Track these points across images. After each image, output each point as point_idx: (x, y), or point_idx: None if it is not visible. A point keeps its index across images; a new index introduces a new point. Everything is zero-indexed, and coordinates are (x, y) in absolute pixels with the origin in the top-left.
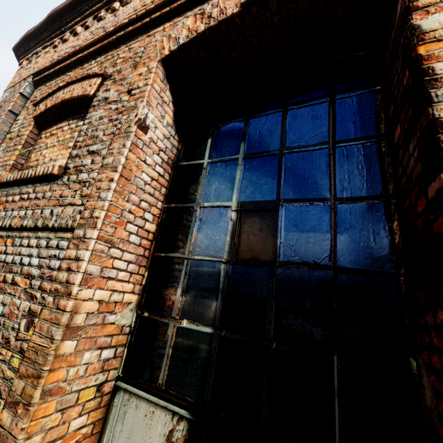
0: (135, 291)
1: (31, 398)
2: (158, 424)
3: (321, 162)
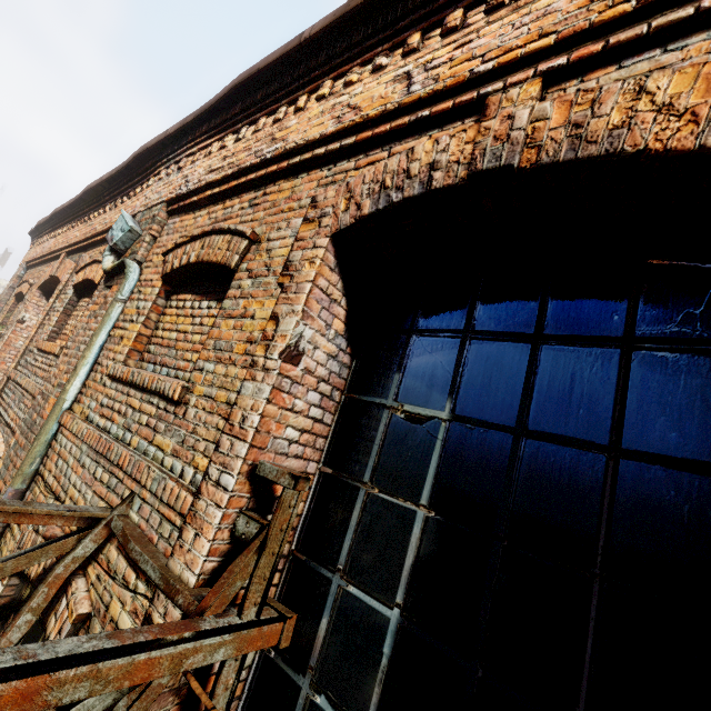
0: None
1: None
2: None
3: None
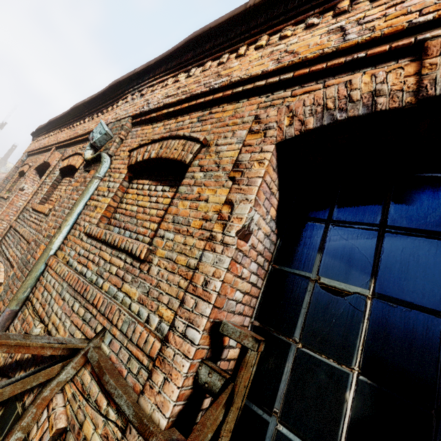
0: None
1: None
2: None
3: None
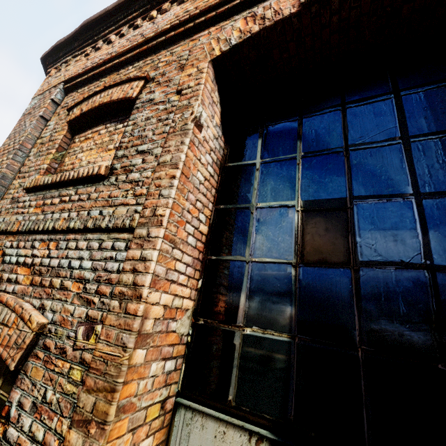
0: (191, 296)
1: (106, 415)
2: None
3: (396, 157)
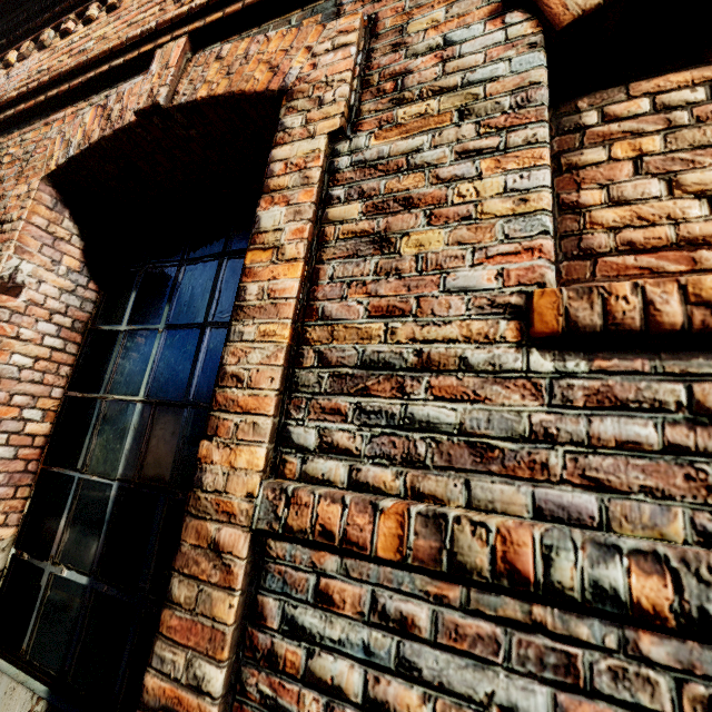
0: (9, 522)
1: None
2: (16, 704)
3: None
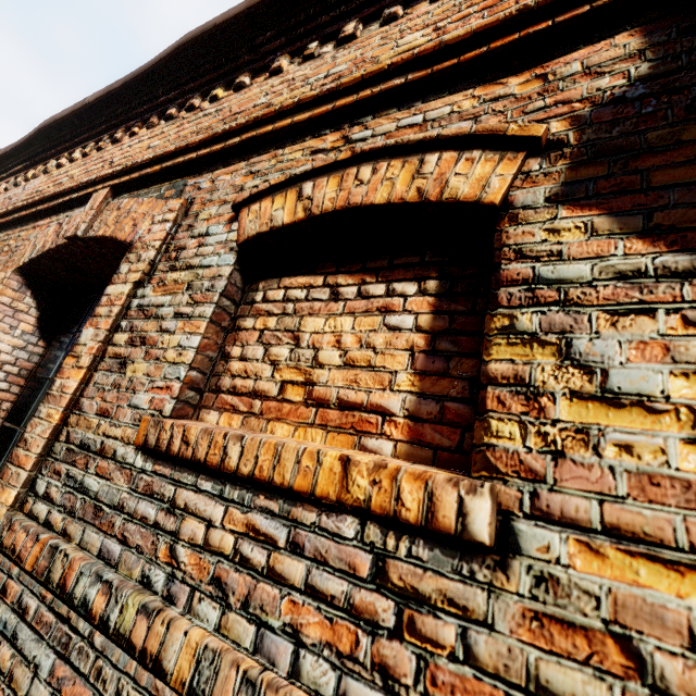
0: None
1: None
2: None
3: None
